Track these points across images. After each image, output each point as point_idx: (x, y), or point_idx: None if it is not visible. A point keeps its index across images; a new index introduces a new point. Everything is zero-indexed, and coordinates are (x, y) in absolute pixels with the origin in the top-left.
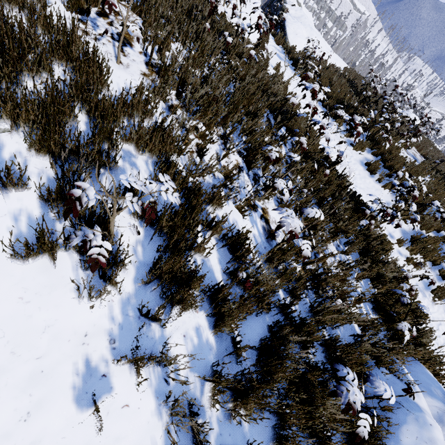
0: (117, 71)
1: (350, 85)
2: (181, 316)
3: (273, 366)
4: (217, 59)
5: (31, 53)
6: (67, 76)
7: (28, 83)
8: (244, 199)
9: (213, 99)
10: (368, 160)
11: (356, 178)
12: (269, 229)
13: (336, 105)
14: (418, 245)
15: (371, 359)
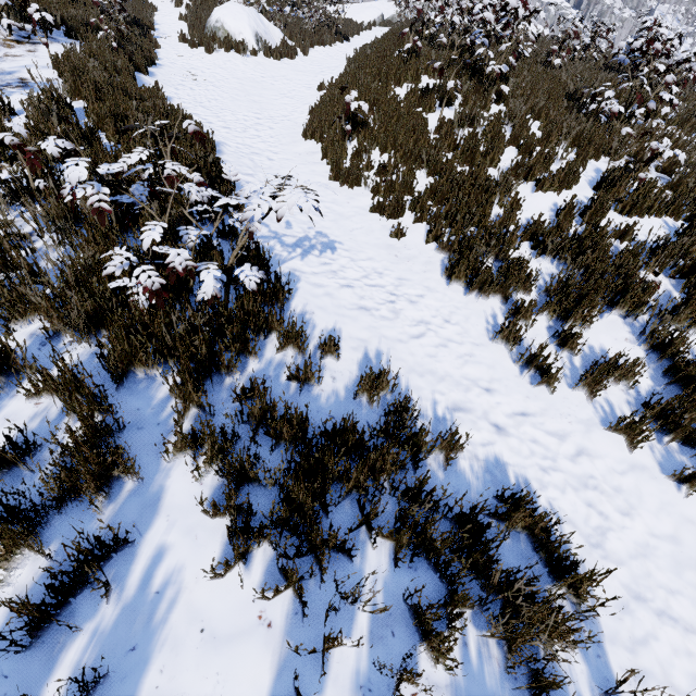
0: None
1: None
2: None
3: None
4: None
5: None
6: None
7: None
8: None
9: None
10: None
11: None
12: None
13: None
14: None
15: None
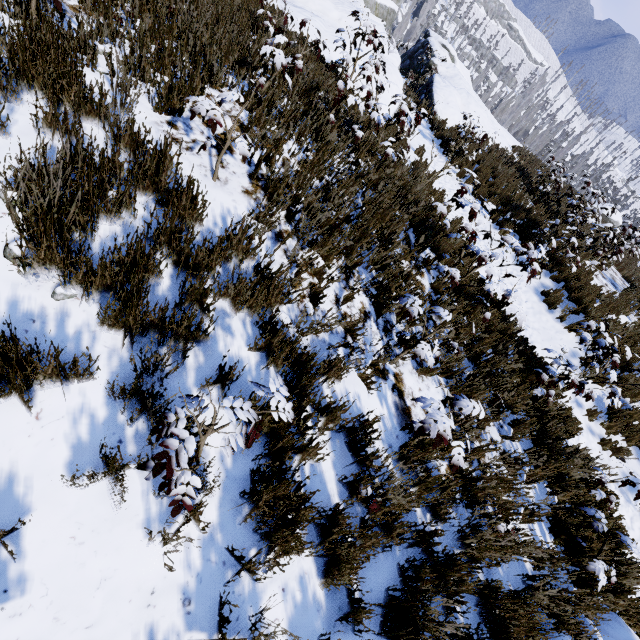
0: (213, 191)
1: (522, 176)
2: (283, 571)
3: (406, 638)
4: (342, 160)
5: (112, 190)
6: (153, 219)
7: (104, 226)
8: (370, 362)
9: (334, 222)
10: (545, 288)
11: (527, 313)
12: (403, 406)
13: (502, 228)
14: (618, 420)
15: (548, 618)
